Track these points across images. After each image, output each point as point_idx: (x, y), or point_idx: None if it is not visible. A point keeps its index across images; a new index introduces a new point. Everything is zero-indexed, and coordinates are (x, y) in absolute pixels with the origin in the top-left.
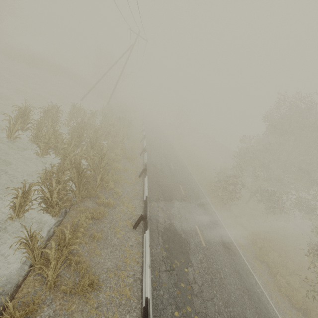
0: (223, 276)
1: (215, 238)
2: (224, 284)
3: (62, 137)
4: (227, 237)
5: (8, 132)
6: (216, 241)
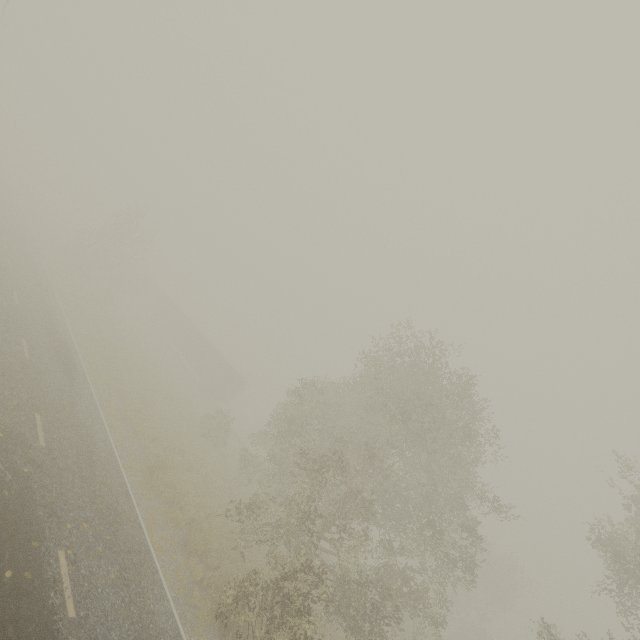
0: None
1: None
2: None
3: None
4: None
5: None
6: None
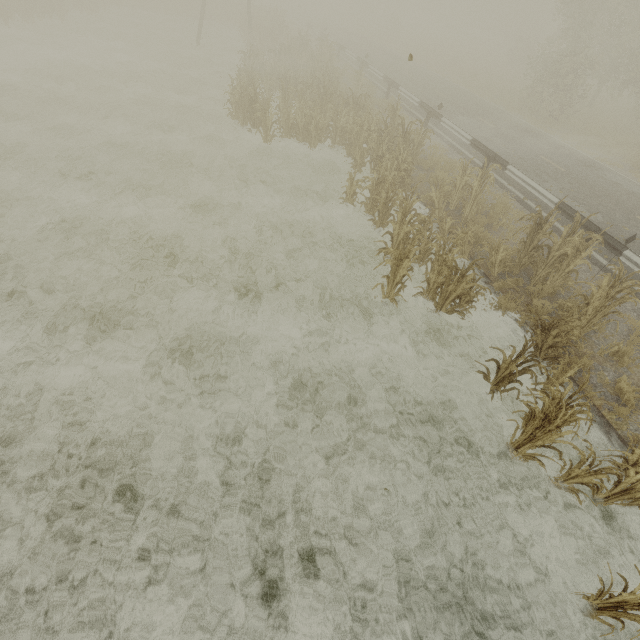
0: (602, 189)
1: (571, 162)
2: (606, 193)
3: (323, 108)
4: (584, 157)
5: (263, 134)
6: (575, 164)
